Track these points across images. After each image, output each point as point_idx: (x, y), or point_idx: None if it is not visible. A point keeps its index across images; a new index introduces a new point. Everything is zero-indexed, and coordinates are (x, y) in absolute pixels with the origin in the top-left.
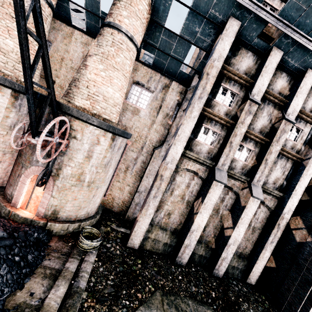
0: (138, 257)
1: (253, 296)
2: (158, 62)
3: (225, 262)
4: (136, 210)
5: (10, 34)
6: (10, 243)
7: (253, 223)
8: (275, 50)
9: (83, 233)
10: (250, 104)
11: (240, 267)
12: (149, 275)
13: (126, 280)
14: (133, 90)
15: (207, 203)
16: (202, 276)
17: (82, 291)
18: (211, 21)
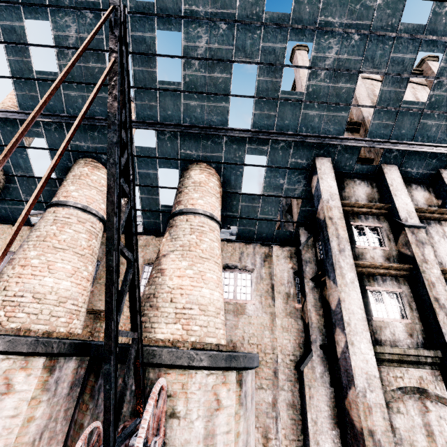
0: None
1: None
2: (244, 231)
3: None
4: None
5: (51, 269)
6: None
7: None
8: (385, 167)
9: None
10: (411, 231)
11: None
12: None
13: None
14: (223, 279)
15: None
16: None
17: None
18: (296, 169)
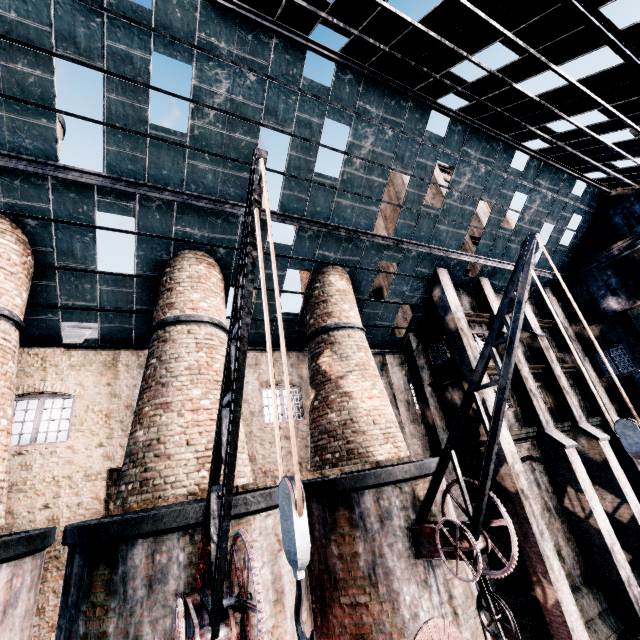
0: None
1: None
2: None
3: None
4: None
5: None
6: None
7: None
8: (481, 280)
9: None
10: None
11: None
12: None
13: None
14: None
15: (586, 487)
16: None
17: None
18: (420, 277)
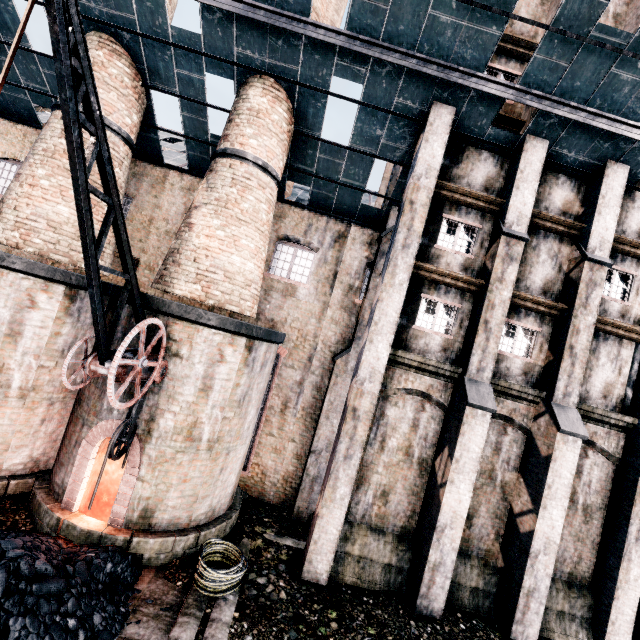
0: (328, 603)
1: None
2: (319, 197)
3: (537, 600)
4: (314, 493)
5: (65, 197)
6: (60, 588)
7: (582, 496)
8: (531, 140)
9: (205, 555)
10: (507, 242)
11: (577, 613)
12: None
13: None
14: (280, 253)
15: (463, 458)
16: None
17: None
18: (402, 116)
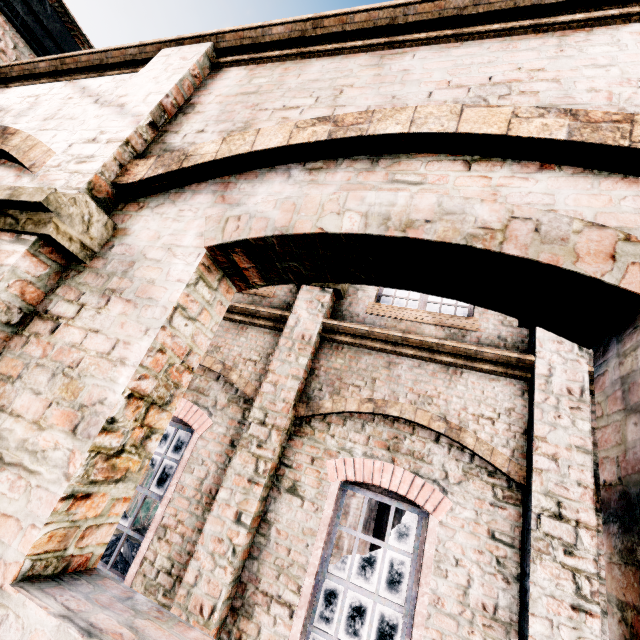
0: None
1: None
2: None
3: None
4: None
5: None
6: None
7: None
8: None
9: None
10: None
11: None
12: None
13: None
14: None
15: None
16: None
17: None
18: None
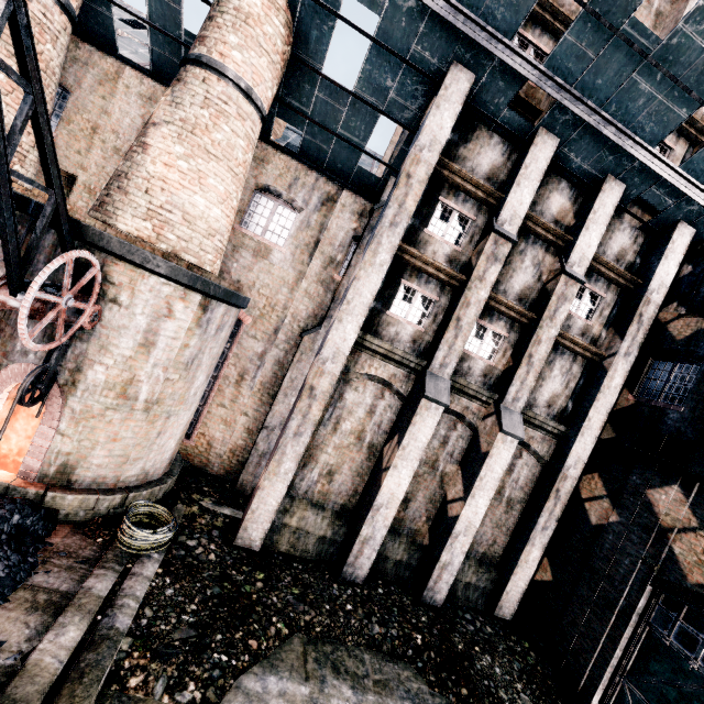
0: (258, 566)
1: (505, 641)
2: (312, 146)
3: (449, 572)
4: (261, 468)
5: None
6: None
7: (509, 490)
8: (543, 135)
9: (131, 516)
10: (496, 240)
11: (481, 584)
12: (281, 603)
13: (225, 612)
14: (256, 205)
15: (410, 446)
16: (399, 604)
17: (121, 636)
18: (417, 69)
